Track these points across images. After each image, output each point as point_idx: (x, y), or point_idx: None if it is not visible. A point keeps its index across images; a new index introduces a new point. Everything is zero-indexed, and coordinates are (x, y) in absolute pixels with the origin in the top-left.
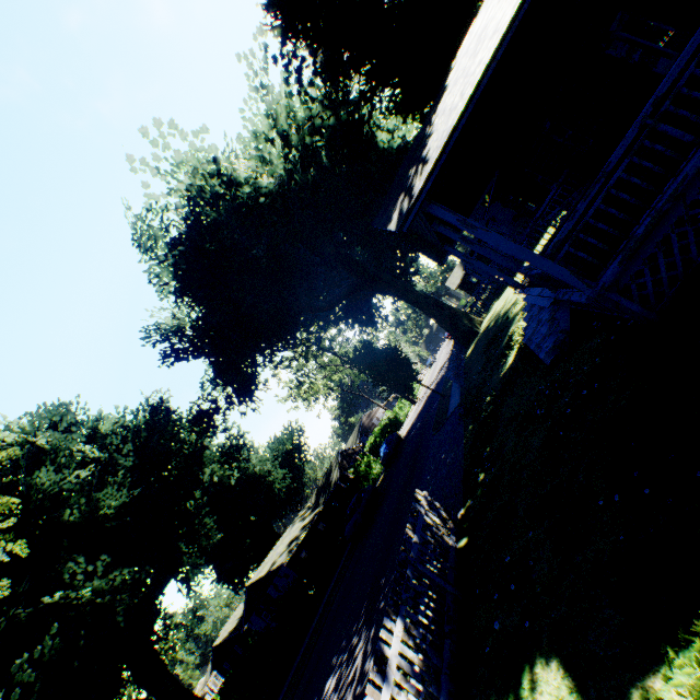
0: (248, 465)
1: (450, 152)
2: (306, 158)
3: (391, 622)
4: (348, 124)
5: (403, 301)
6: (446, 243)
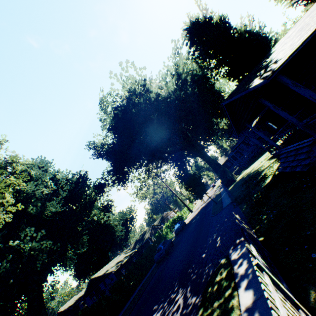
0: (108, 219)
1: (297, 52)
2: (183, 86)
3: (248, 244)
4: (205, 76)
5: (202, 159)
6: (247, 122)
